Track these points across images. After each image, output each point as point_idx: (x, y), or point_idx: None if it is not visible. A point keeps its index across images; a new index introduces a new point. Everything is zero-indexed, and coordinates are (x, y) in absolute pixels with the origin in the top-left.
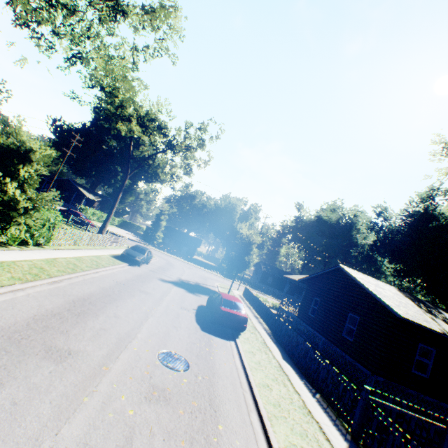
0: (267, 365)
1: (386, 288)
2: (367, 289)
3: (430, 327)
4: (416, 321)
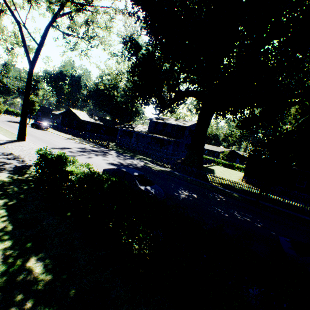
0: (57, 133)
1: (83, 113)
2: (77, 115)
3: (88, 120)
4: (85, 120)
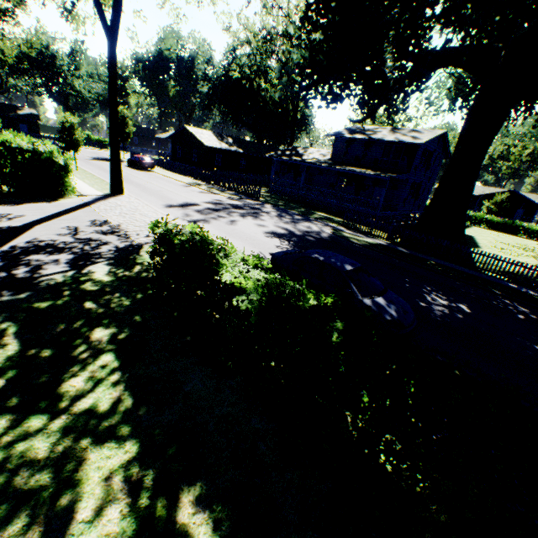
0: (169, 174)
1: (206, 134)
2: (197, 137)
3: (216, 147)
4: (211, 146)
